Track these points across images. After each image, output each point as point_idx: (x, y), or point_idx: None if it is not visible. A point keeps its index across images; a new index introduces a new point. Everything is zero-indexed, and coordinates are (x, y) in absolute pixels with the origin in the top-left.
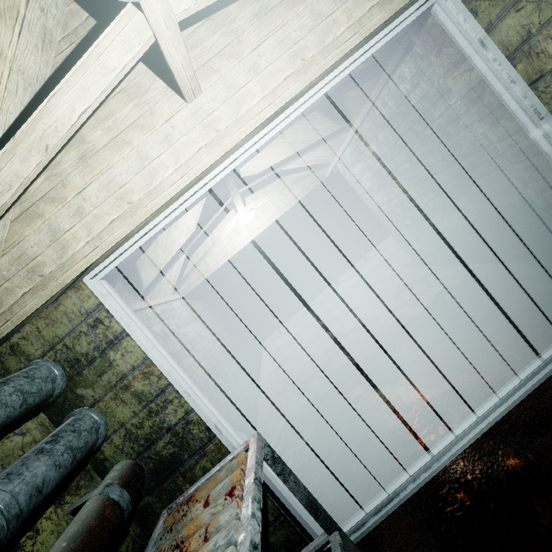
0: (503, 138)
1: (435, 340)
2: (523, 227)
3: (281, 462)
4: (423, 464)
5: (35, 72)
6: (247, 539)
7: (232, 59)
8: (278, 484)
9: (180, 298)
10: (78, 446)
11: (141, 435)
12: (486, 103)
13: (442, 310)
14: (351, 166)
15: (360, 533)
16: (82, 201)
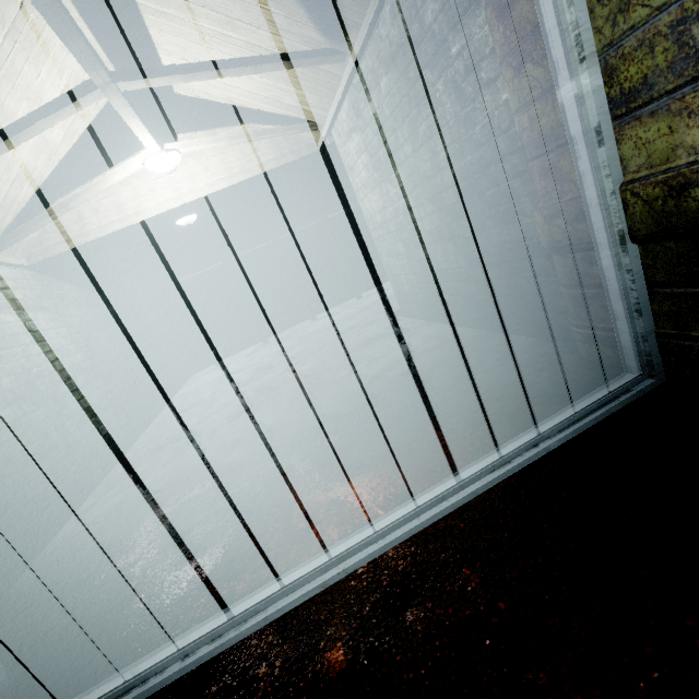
0: (525, 103)
1: (363, 416)
2: (521, 282)
3: None
4: (213, 628)
5: None
6: None
7: None
8: None
9: (19, 266)
10: None
11: None
12: (517, 20)
13: (394, 377)
14: (347, 136)
15: None
16: None
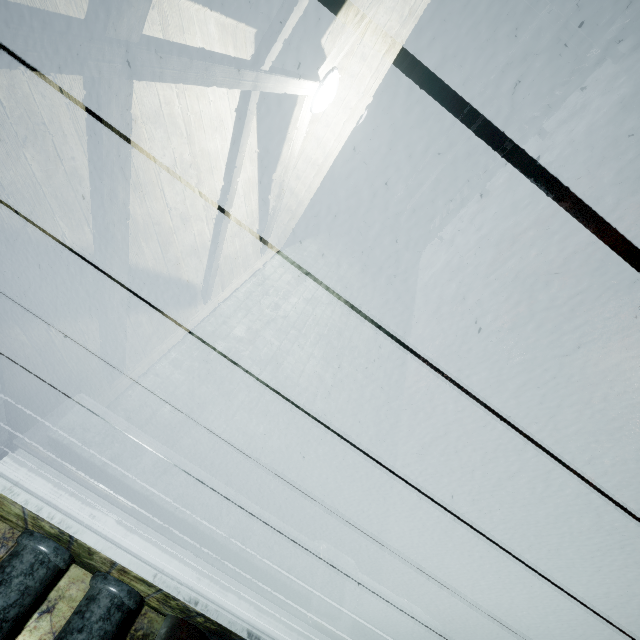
0: None
1: None
2: None
3: None
4: None
5: None
6: None
7: None
8: None
9: (278, 252)
10: None
11: (172, 606)
12: None
13: None
14: None
15: None
16: None
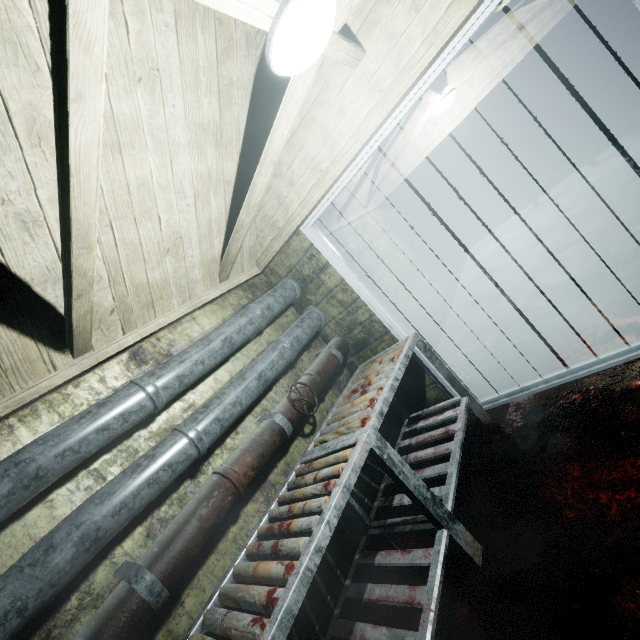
0: None
1: None
2: None
3: (430, 352)
4: (559, 374)
5: (248, 77)
6: (393, 376)
7: (392, 1)
8: (433, 366)
9: (373, 210)
10: (313, 326)
11: (344, 325)
12: None
13: None
14: None
15: (491, 405)
16: (291, 174)
